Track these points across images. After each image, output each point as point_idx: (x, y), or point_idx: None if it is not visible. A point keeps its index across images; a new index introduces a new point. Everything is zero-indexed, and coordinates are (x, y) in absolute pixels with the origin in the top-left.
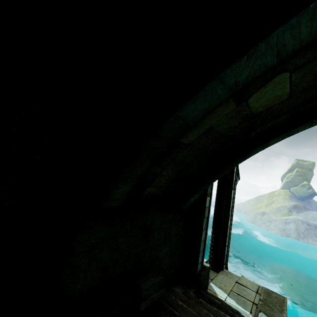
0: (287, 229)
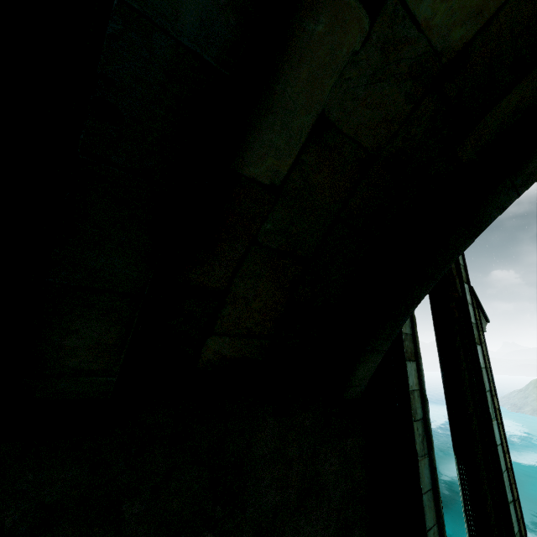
0: None
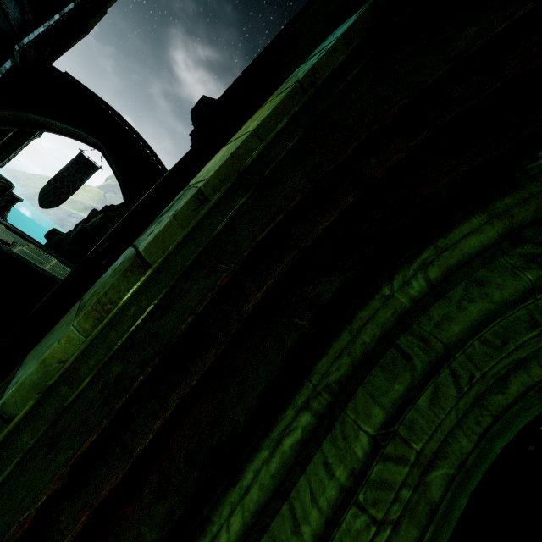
0: (67, 221)
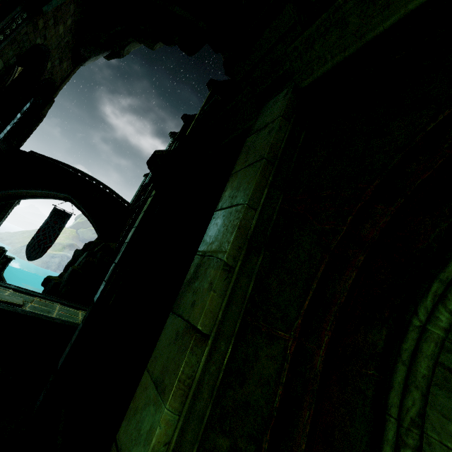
0: (51, 262)
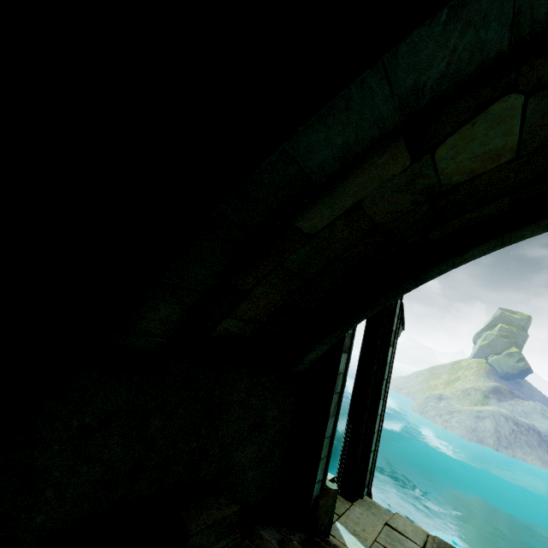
0: (480, 429)
